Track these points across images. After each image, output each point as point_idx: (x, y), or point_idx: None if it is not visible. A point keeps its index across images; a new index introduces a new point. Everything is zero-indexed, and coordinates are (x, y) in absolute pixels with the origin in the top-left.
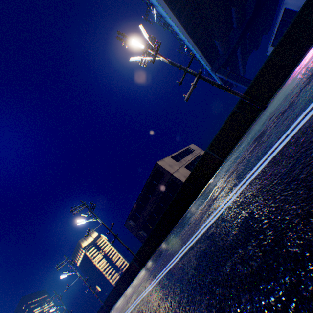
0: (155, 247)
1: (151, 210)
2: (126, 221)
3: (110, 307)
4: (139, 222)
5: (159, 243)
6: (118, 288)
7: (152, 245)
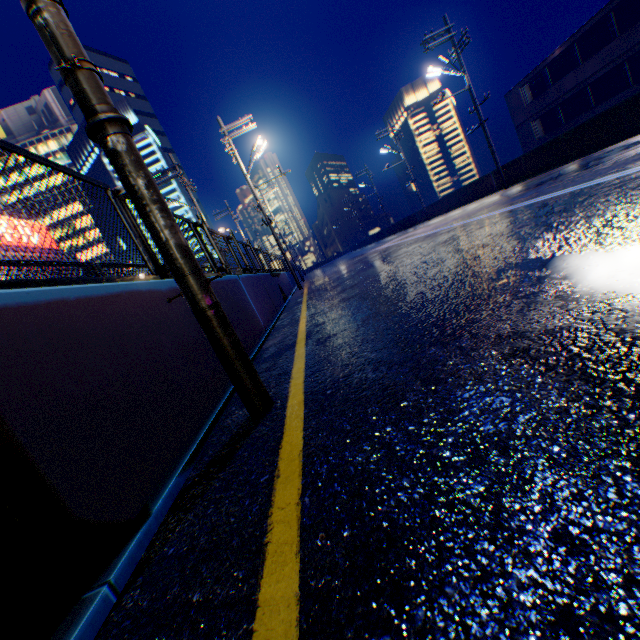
0: (539, 170)
1: (589, 79)
2: (513, 89)
3: (430, 217)
4: (541, 103)
5: (551, 167)
6: (450, 200)
7: (537, 165)
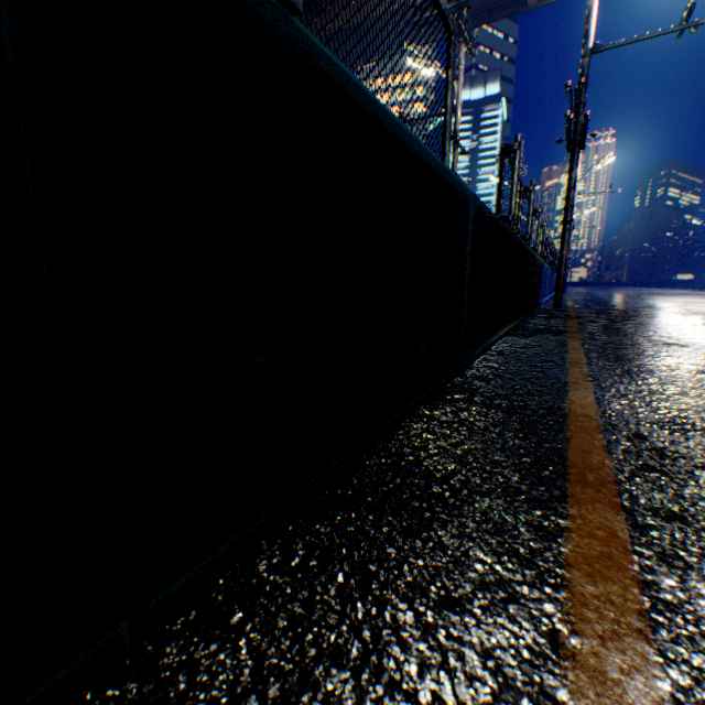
0: None
1: None
2: None
3: (702, 289)
4: None
5: None
6: None
7: None
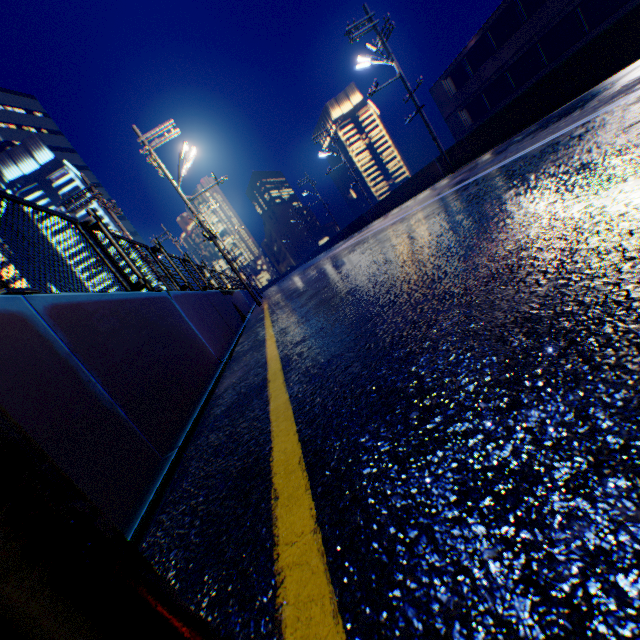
0: (484, 149)
1: (507, 64)
2: (437, 83)
3: (380, 215)
4: (465, 92)
5: (496, 144)
6: (398, 195)
7: (481, 144)
